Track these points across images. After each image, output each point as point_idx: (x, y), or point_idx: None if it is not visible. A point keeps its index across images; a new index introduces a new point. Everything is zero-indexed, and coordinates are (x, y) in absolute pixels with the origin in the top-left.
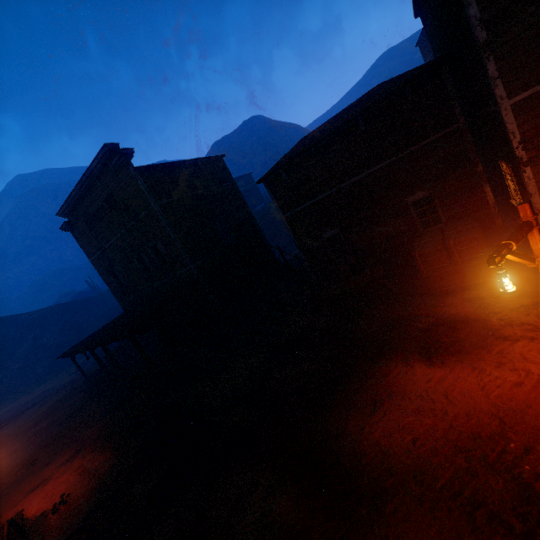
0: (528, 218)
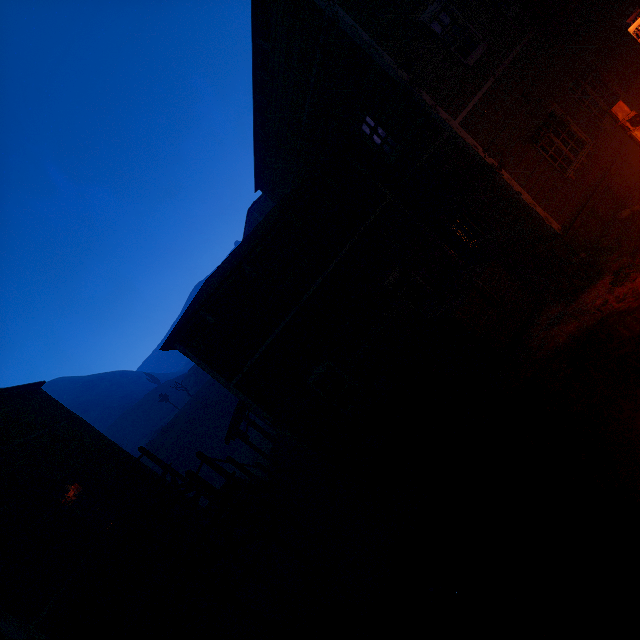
0: (631, 113)
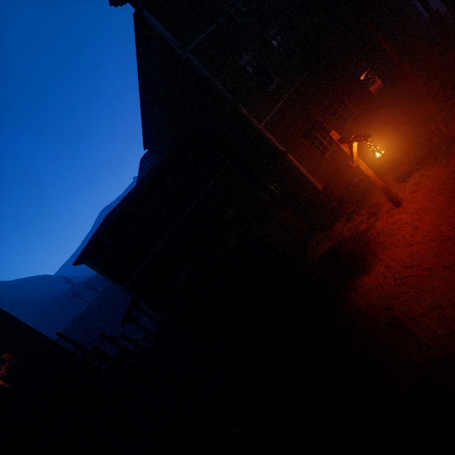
0: (339, 136)
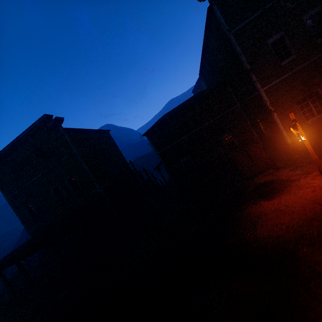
0: (294, 118)
